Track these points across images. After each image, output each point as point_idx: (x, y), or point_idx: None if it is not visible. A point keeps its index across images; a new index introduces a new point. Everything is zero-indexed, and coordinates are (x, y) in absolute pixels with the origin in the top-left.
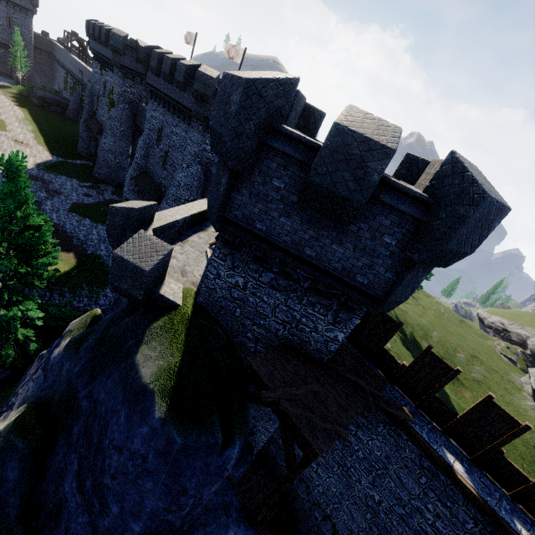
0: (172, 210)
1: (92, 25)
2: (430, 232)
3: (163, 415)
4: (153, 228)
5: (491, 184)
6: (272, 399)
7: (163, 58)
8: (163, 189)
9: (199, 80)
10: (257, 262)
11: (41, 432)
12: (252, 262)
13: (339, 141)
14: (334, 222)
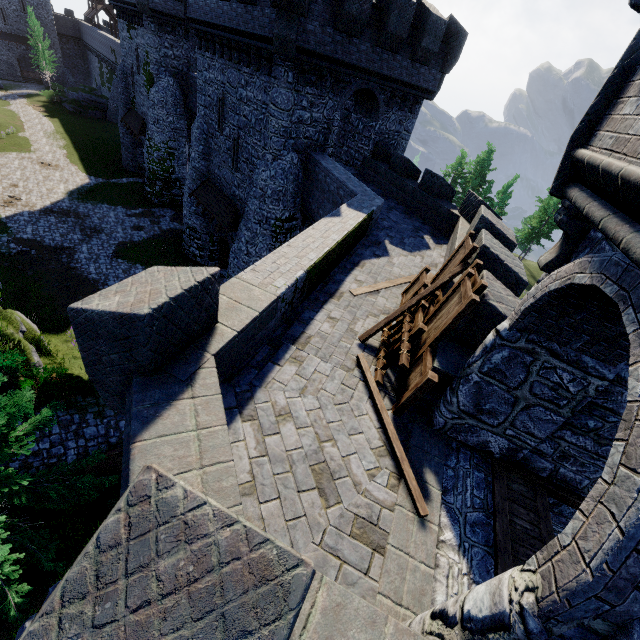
0: (262, 265)
1: None
2: None
3: None
4: (217, 349)
5: None
6: None
7: None
8: (238, 205)
9: None
10: None
11: None
12: None
13: None
14: None
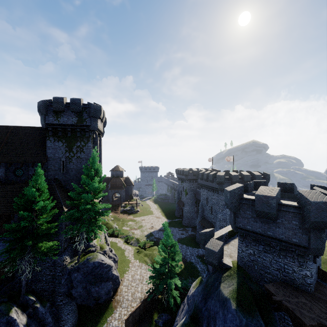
0: (220, 230)
1: (177, 170)
2: (305, 216)
3: (235, 308)
4: (214, 238)
5: (323, 195)
6: (278, 299)
7: (203, 174)
8: (213, 223)
9: (218, 178)
10: (254, 241)
11: (192, 326)
12: (252, 242)
13: (258, 198)
14: (272, 220)
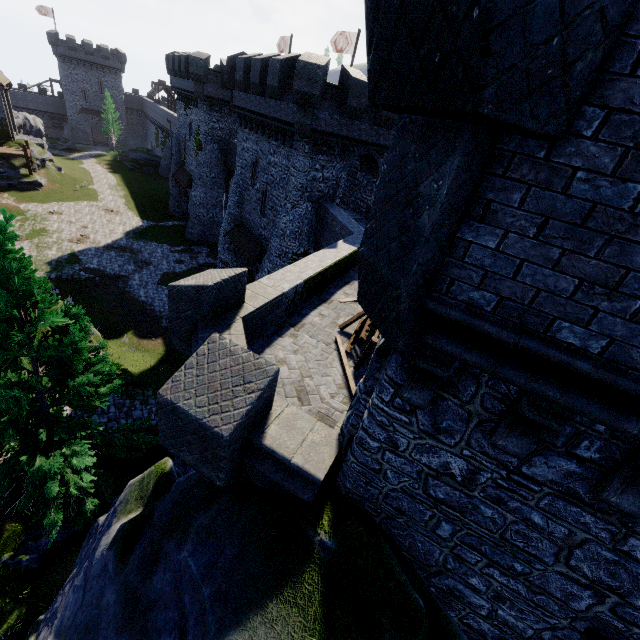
0: (275, 275)
1: (171, 58)
2: None
3: None
4: (244, 315)
5: None
6: None
7: (250, 64)
8: (263, 242)
9: (300, 75)
10: (525, 430)
11: None
12: (506, 429)
13: None
14: None
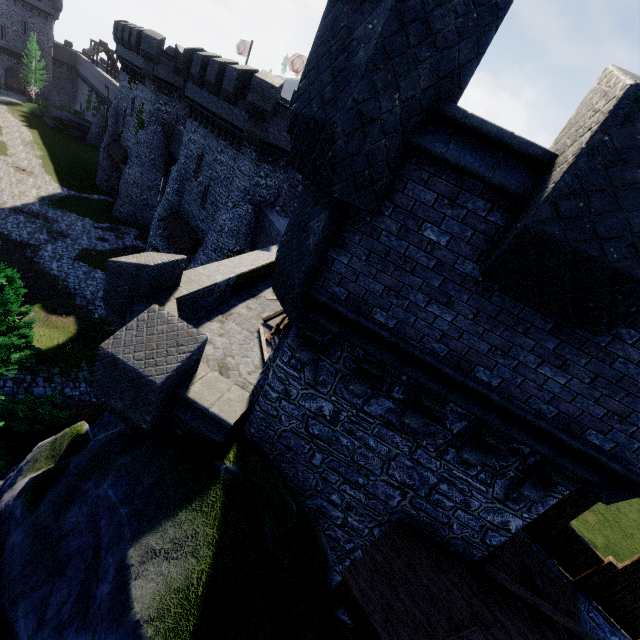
0: (210, 267)
1: (121, 27)
2: None
3: None
4: (178, 296)
5: None
6: None
7: (208, 63)
8: (200, 235)
9: (255, 89)
10: (365, 379)
11: None
12: (355, 378)
13: (638, 134)
14: (555, 322)
